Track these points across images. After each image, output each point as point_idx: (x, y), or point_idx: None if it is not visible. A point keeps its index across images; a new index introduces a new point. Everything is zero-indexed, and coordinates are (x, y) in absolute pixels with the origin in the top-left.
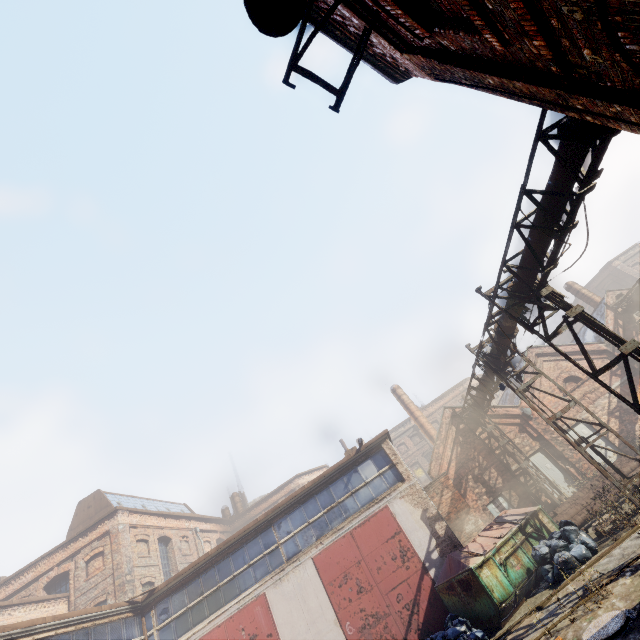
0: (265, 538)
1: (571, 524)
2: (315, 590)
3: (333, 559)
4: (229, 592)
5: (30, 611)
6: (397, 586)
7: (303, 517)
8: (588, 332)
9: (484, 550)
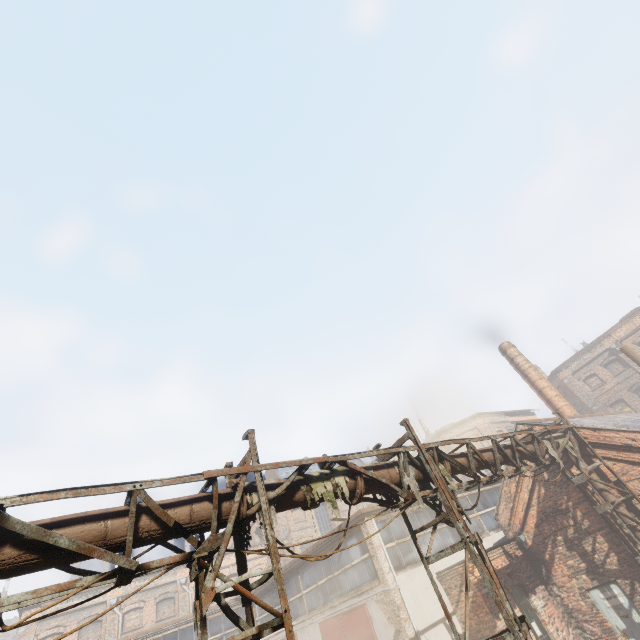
0: (296, 583)
1: None
2: None
3: (330, 635)
4: None
5: None
6: None
7: (314, 577)
8: None
9: None
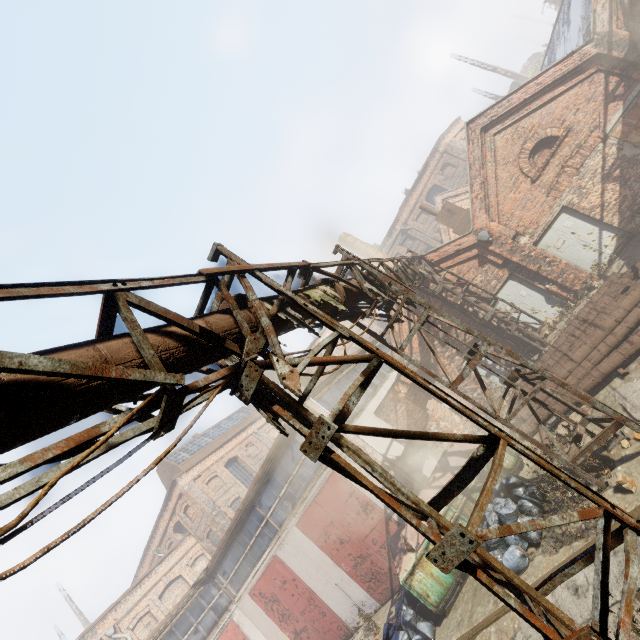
0: (256, 516)
1: (514, 487)
2: (309, 547)
3: (311, 524)
4: (254, 556)
5: (169, 561)
6: (369, 534)
7: (273, 494)
8: (573, 5)
9: (416, 544)
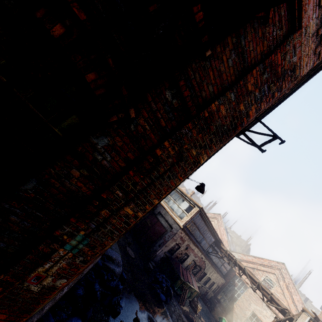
0: None
1: None
2: None
3: None
4: None
5: None
6: None
7: None
8: None
9: None
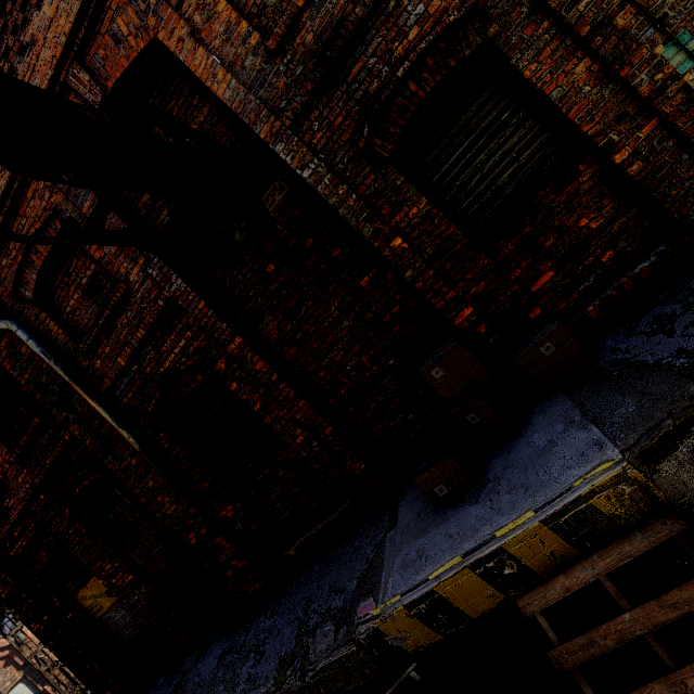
0: None
1: None
2: None
3: None
4: None
5: None
6: None
7: None
8: None
9: None
